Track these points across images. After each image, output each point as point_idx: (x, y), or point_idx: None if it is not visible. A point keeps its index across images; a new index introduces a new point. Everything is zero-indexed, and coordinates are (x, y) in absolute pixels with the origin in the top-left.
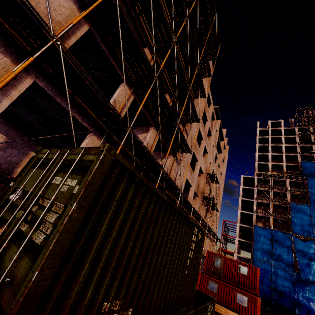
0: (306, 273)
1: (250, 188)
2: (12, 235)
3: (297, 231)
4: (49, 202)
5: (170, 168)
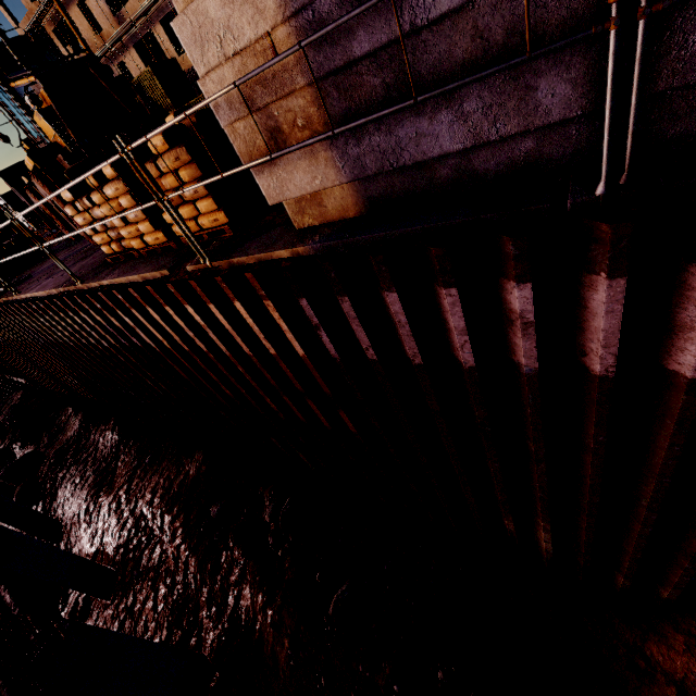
0: None
1: None
2: None
3: None
4: None
5: None
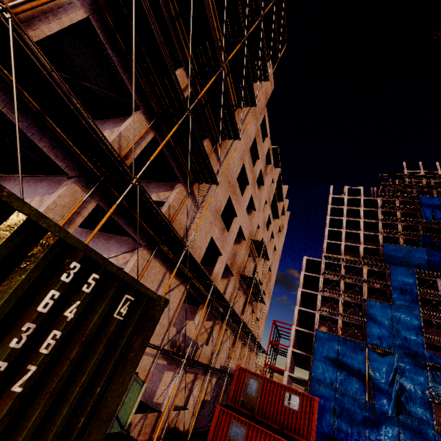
0: (382, 404)
1: (314, 276)
2: None
3: (374, 341)
4: None
5: (177, 207)
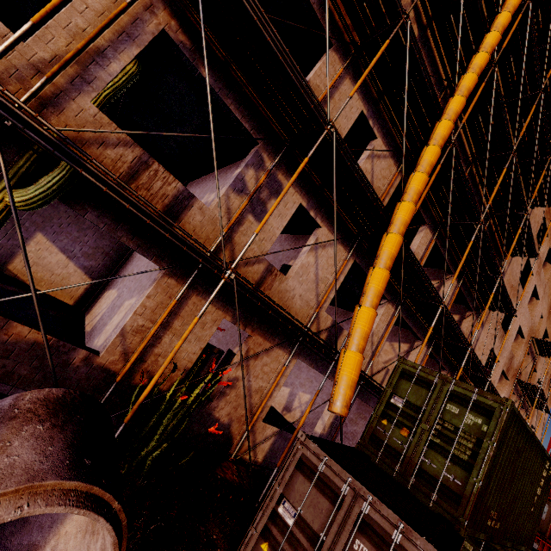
0: None
1: None
2: (428, 442)
3: None
4: (459, 429)
5: (468, 333)
